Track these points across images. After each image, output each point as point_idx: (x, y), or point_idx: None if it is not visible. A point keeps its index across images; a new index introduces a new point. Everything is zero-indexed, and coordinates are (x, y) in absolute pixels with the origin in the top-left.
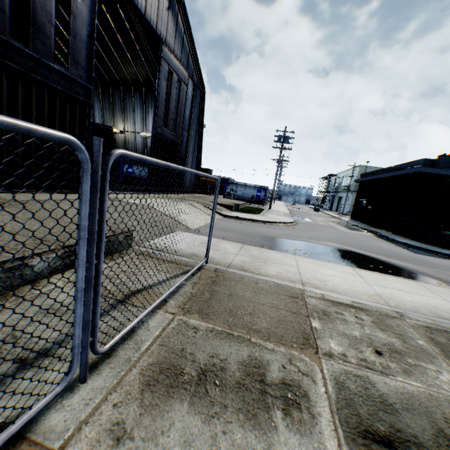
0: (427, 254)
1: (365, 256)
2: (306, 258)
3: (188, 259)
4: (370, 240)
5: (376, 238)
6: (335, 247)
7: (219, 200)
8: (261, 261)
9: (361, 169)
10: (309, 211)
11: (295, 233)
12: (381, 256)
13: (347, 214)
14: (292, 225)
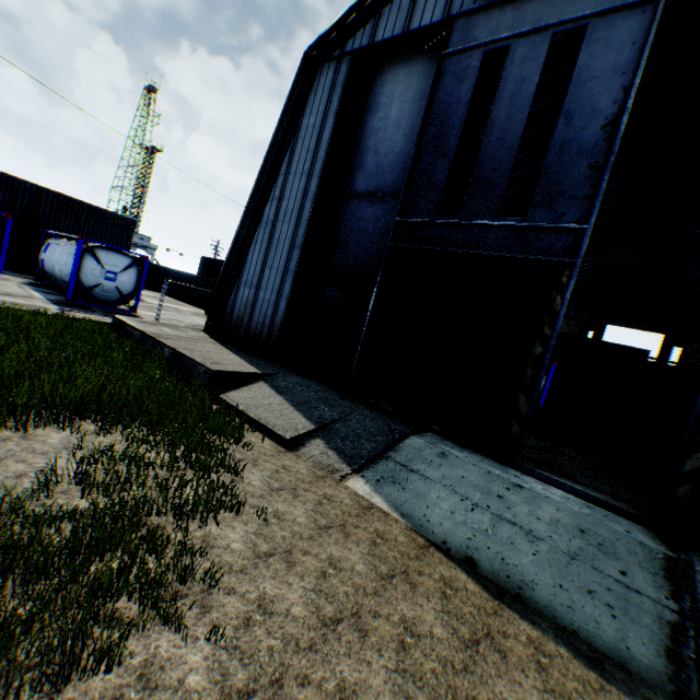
0: None
1: None
2: None
3: None
4: None
5: None
6: None
7: None
8: None
9: None
10: None
11: None
12: None
13: None
14: None
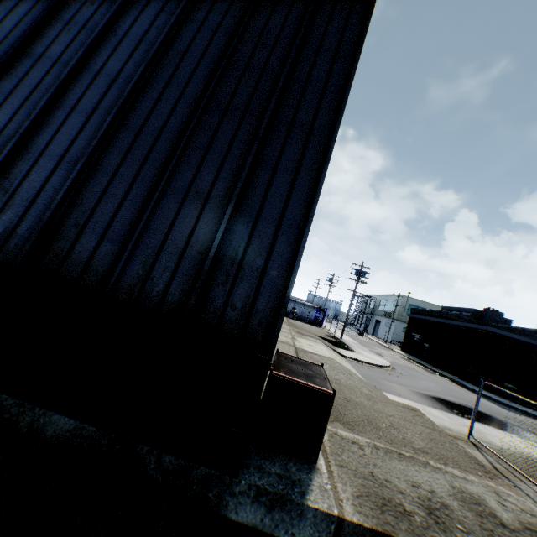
0: (513, 411)
1: (492, 416)
2: (485, 425)
3: (452, 432)
4: (460, 390)
5: (458, 386)
6: (462, 404)
7: (308, 328)
8: (477, 431)
9: (403, 298)
10: (359, 337)
11: (417, 384)
12: (499, 417)
13: (390, 342)
14: (393, 368)
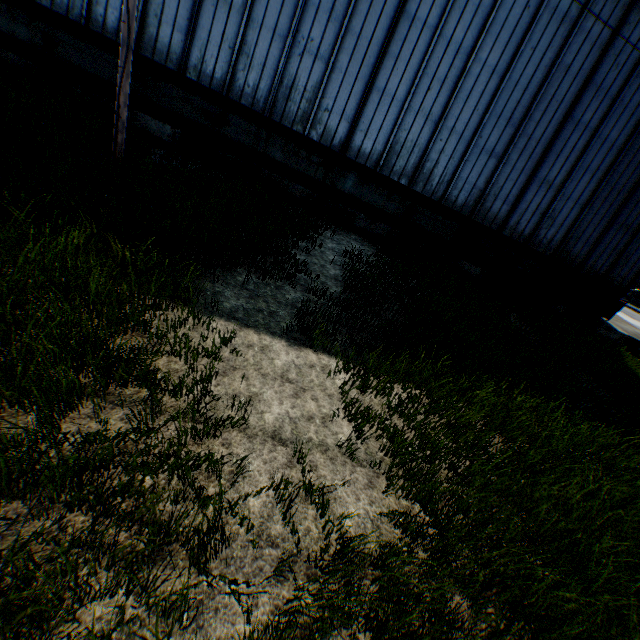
0: None
1: None
2: None
3: None
4: None
5: None
6: None
7: None
8: None
9: None
10: None
11: None
12: None
13: None
14: None
